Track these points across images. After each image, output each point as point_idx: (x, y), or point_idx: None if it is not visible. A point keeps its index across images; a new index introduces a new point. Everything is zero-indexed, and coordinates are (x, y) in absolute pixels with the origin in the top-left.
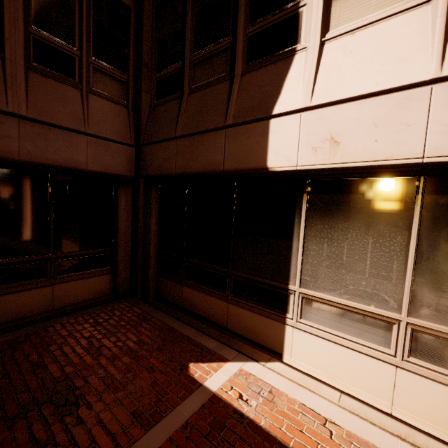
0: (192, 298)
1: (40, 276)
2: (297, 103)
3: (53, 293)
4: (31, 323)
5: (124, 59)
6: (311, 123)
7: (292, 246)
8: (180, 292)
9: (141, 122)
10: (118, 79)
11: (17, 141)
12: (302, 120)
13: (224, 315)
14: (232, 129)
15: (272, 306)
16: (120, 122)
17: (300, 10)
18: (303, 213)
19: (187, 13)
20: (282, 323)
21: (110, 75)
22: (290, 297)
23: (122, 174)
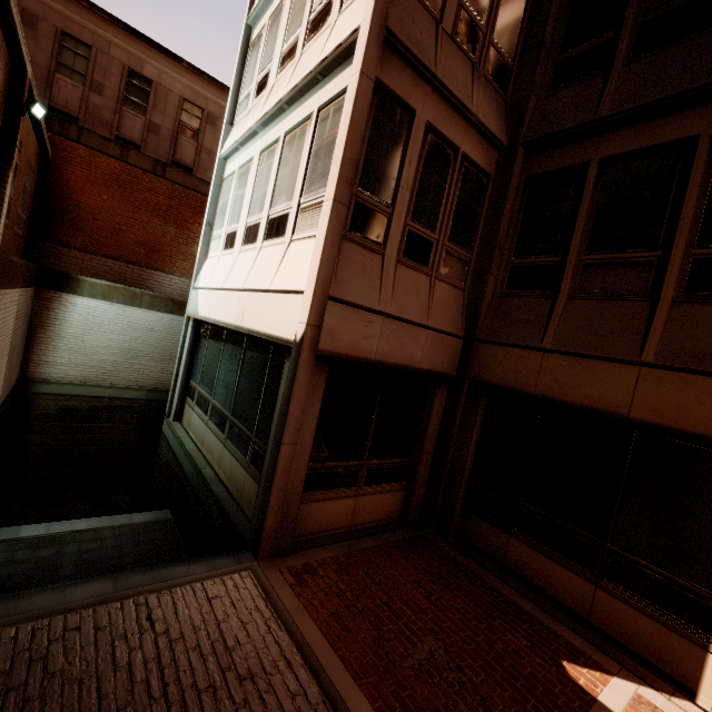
0: (527, 559)
1: (351, 484)
2: None
3: (355, 506)
4: (337, 538)
5: (472, 234)
6: None
7: None
8: (505, 543)
9: (481, 312)
10: (463, 259)
11: (377, 340)
12: None
13: (585, 601)
14: (652, 370)
15: (684, 618)
16: (455, 310)
17: None
18: None
19: (583, 200)
20: (701, 648)
21: (457, 256)
22: None
23: (445, 372)
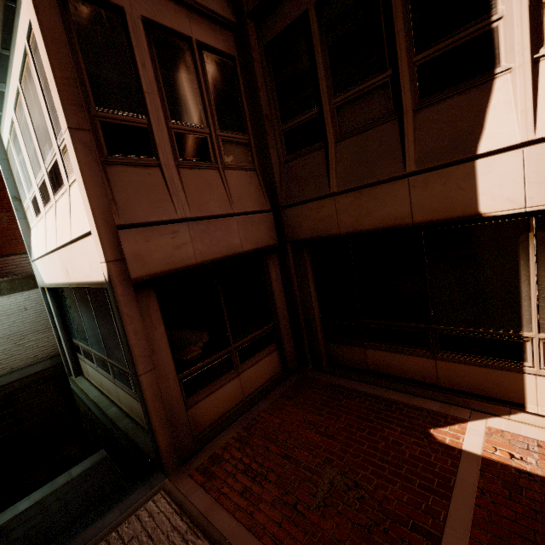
0: (382, 360)
1: (229, 369)
2: (514, 137)
3: (241, 383)
4: (235, 416)
5: (241, 117)
6: (540, 158)
7: (520, 291)
8: (363, 355)
9: (276, 183)
10: (242, 142)
11: (191, 245)
12: (525, 156)
13: (432, 373)
14: (417, 177)
15: (501, 356)
16: (254, 190)
17: (494, 26)
18: (531, 253)
19: (316, 49)
20: (518, 373)
21: (235, 142)
22: (525, 345)
23: (268, 245)
